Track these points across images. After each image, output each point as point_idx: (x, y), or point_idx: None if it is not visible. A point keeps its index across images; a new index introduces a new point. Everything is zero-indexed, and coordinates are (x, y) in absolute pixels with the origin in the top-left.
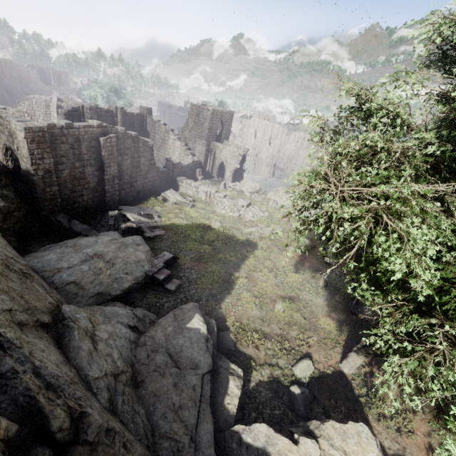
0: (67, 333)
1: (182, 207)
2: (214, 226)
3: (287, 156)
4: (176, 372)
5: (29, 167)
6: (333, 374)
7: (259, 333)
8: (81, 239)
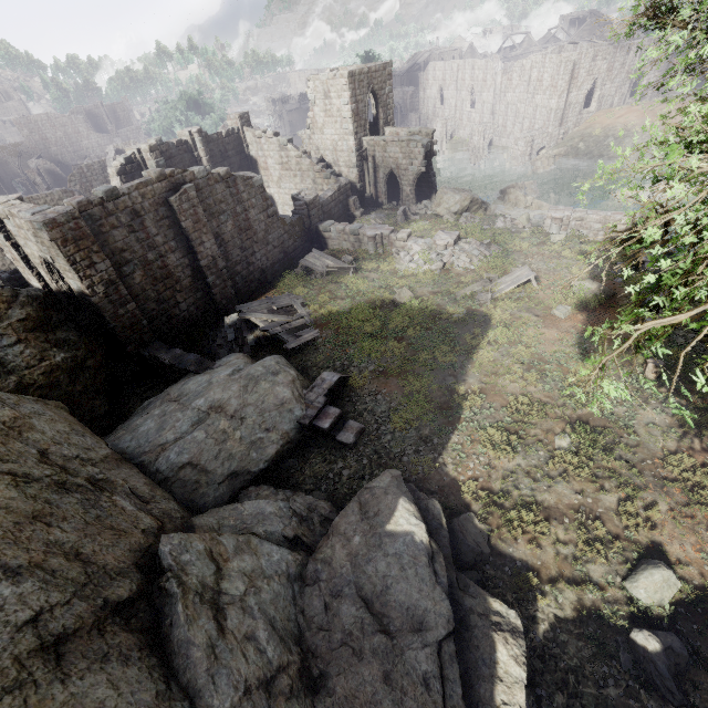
0: (166, 607)
1: (338, 278)
2: (401, 300)
3: (512, 117)
4: (383, 645)
5: (80, 285)
6: None
7: (534, 510)
8: (188, 382)
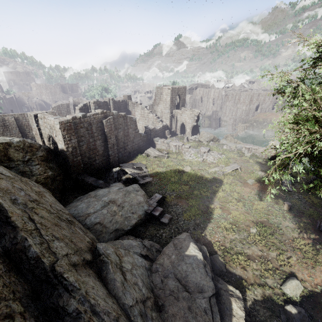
0: (104, 267)
1: (160, 159)
2: (186, 170)
3: (228, 110)
4: (187, 296)
5: (63, 147)
6: (321, 292)
7: (243, 255)
8: (99, 191)
